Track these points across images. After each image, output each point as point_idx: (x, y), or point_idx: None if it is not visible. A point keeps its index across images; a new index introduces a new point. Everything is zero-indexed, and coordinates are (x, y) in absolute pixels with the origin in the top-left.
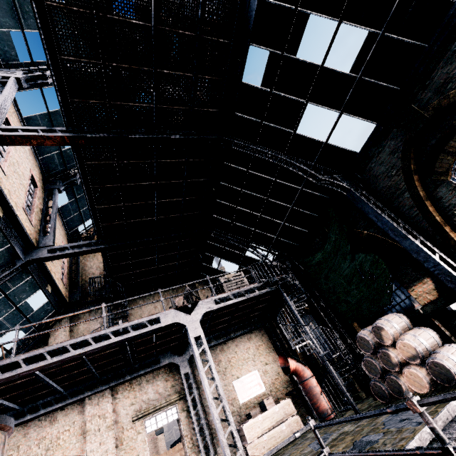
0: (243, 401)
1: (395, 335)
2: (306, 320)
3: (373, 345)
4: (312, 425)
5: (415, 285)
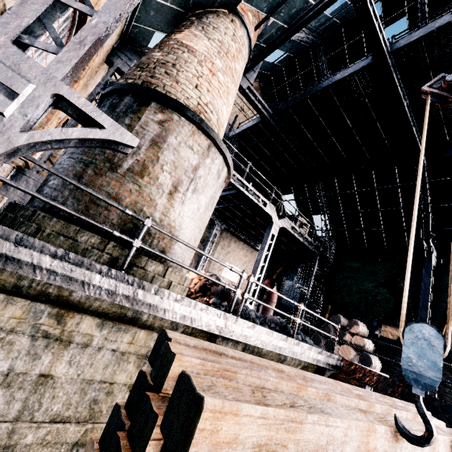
0: (223, 275)
1: (360, 332)
2: (294, 278)
3: (341, 325)
4: (339, 327)
5: (390, 326)
